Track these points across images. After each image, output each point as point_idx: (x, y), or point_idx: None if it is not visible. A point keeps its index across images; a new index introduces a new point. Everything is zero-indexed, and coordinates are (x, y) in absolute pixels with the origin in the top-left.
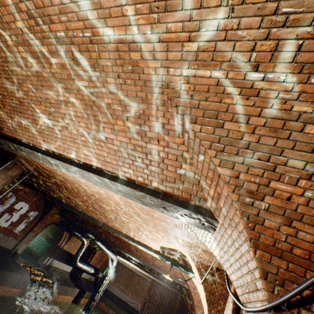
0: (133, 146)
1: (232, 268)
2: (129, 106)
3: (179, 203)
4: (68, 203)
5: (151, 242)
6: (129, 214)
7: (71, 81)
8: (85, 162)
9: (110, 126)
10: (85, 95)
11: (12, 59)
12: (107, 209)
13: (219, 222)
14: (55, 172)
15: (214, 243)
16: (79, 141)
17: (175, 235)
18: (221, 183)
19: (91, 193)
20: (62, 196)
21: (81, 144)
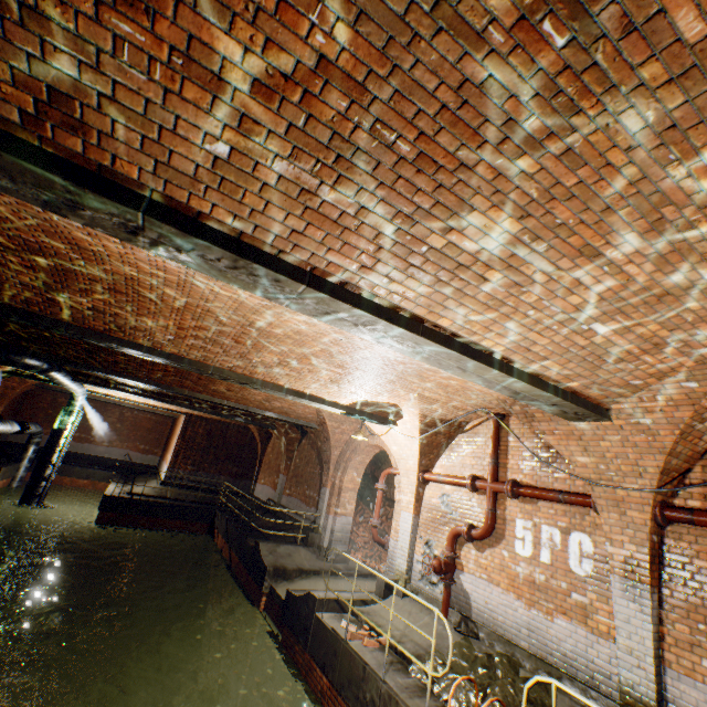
0: (617, 351)
1: (587, 454)
2: (706, 324)
3: (585, 405)
4: (73, 322)
5: (344, 396)
6: (341, 365)
7: (696, 258)
8: (464, 337)
9: (628, 324)
10: (674, 282)
11: (657, 112)
12: (268, 350)
13: (612, 422)
14: (132, 264)
15: (560, 427)
16: (511, 311)
17: (418, 392)
18: (683, 408)
19: (258, 325)
20: (53, 302)
21: (504, 316)
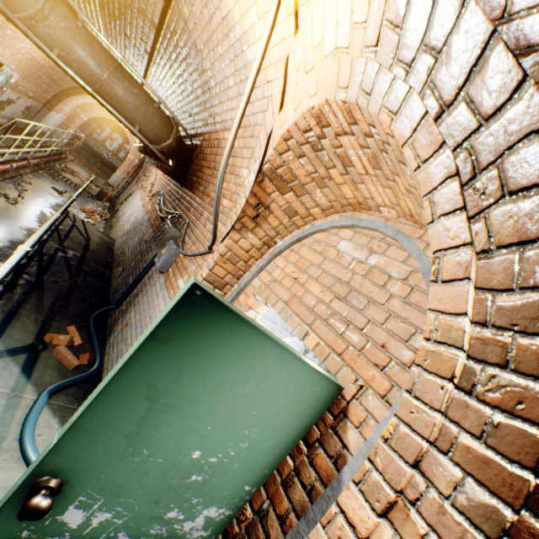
0: None
1: None
2: None
3: None
4: None
5: None
6: None
7: None
8: None
9: None
10: None
11: None
12: None
13: None
14: None
15: None
16: None
17: None
18: None
19: None
20: None
21: None
